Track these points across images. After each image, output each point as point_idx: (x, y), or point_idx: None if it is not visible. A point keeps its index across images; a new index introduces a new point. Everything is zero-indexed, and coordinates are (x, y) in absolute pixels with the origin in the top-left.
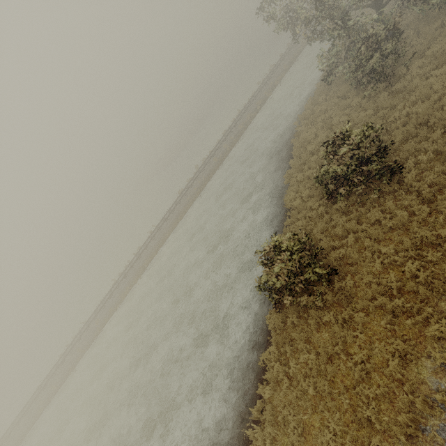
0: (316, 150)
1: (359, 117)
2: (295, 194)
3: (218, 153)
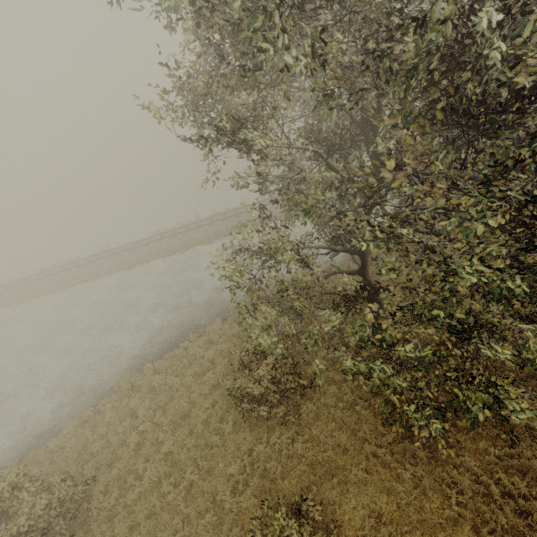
0: (159, 389)
1: (199, 415)
2: (73, 428)
3: (214, 227)
